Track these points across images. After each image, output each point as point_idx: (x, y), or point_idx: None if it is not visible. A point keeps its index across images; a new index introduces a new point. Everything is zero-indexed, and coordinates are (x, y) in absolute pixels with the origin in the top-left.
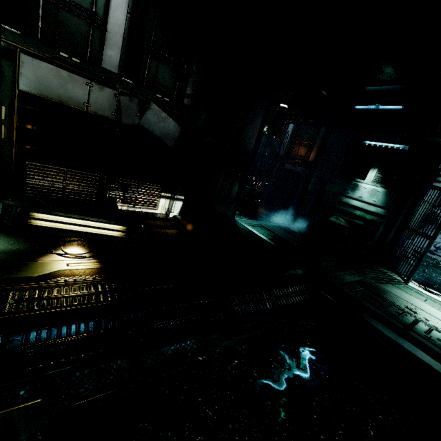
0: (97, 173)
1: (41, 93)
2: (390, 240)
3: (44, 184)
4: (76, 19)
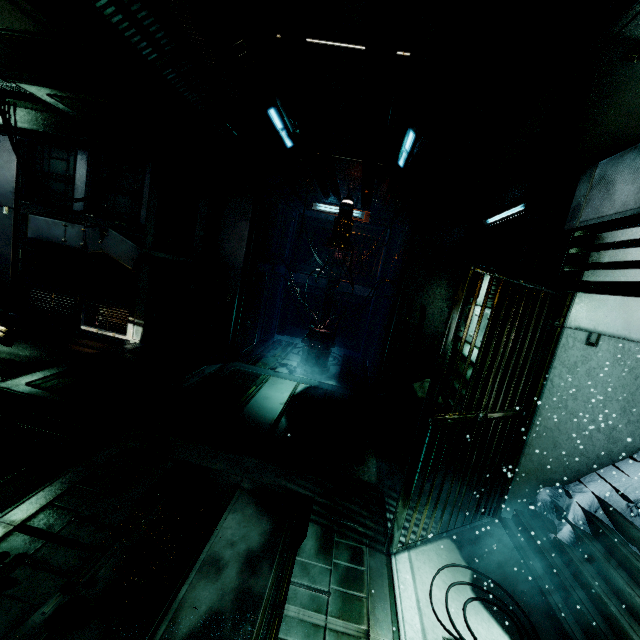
0: (73, 296)
1: (39, 237)
2: (469, 437)
3: (41, 304)
4: (58, 184)
